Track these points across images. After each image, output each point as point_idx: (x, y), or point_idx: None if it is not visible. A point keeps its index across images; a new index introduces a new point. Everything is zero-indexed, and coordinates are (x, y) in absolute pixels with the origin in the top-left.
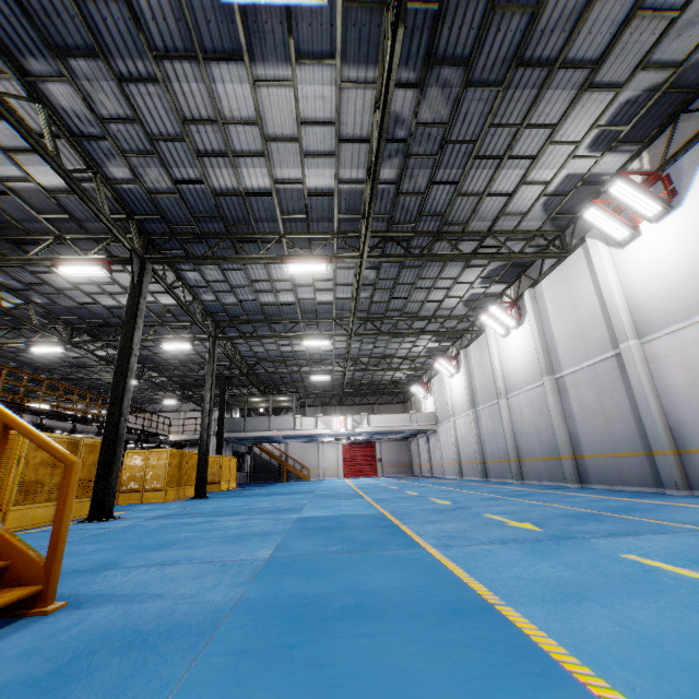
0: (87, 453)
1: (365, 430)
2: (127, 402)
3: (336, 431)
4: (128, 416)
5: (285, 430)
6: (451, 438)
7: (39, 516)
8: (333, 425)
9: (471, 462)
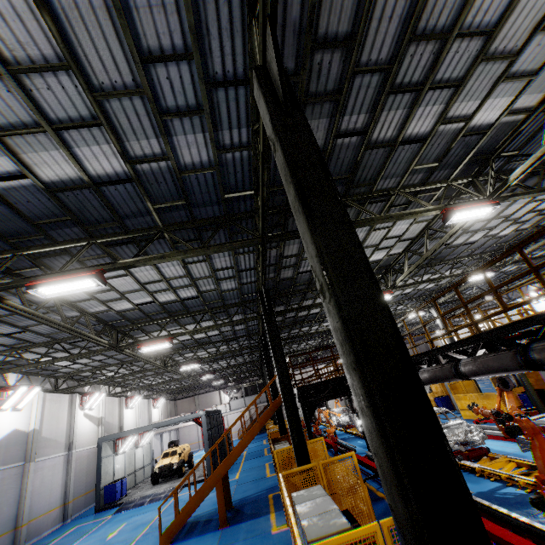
0: None
1: None
2: None
3: None
4: None
5: None
6: None
7: None
8: None
9: None
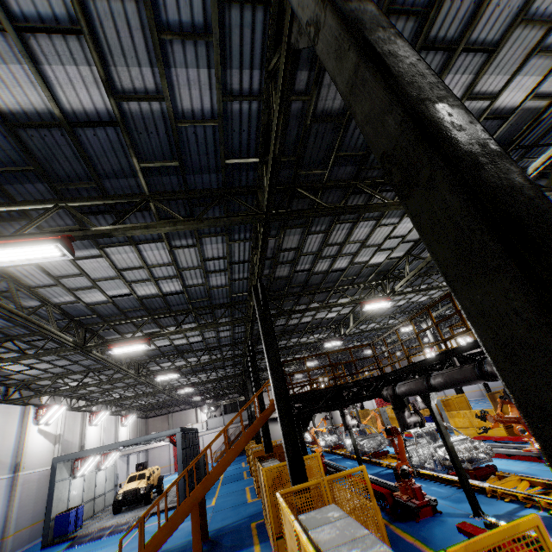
0: None
1: None
2: None
3: None
4: None
5: None
6: None
7: None
8: None
9: (497, 387)
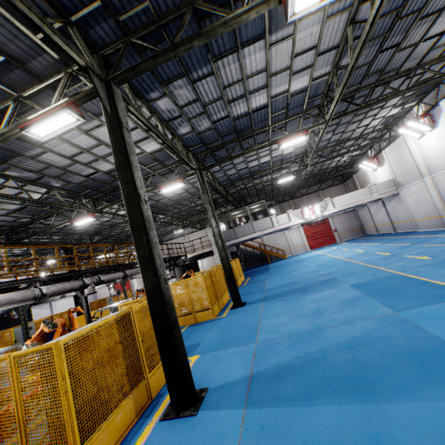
0: (141, 320)
1: (332, 212)
2: (158, 259)
3: (308, 219)
4: (165, 274)
5: (266, 229)
6: (426, 196)
7: (119, 423)
8: (304, 215)
9: None
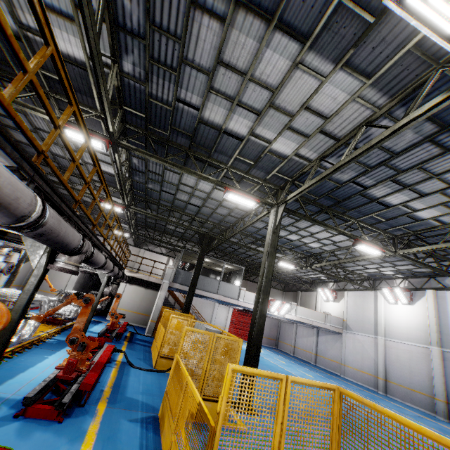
0: None
1: (292, 318)
2: None
3: (271, 312)
4: None
5: (230, 298)
6: (372, 352)
7: None
8: (271, 306)
9: (411, 389)
